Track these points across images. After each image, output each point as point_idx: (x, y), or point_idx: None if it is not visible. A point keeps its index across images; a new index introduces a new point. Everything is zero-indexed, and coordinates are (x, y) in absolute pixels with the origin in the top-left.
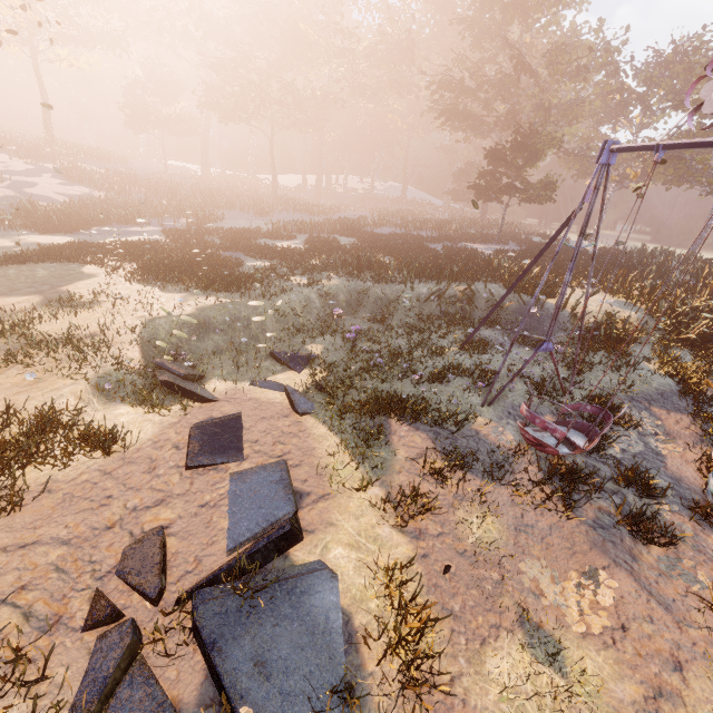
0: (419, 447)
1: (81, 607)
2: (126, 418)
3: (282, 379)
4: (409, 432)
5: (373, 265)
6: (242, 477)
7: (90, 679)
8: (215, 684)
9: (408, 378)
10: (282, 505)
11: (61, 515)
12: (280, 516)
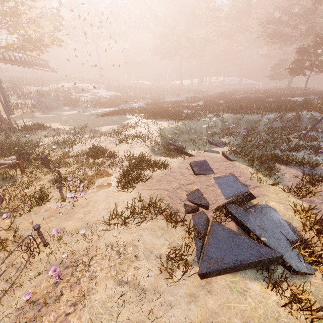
0: (295, 173)
1: (181, 207)
2: (164, 160)
3: (216, 150)
4: (287, 168)
5: (241, 108)
6: (218, 178)
7: (197, 225)
8: (245, 231)
9: (276, 150)
10: (241, 187)
11: (160, 184)
12: (242, 190)
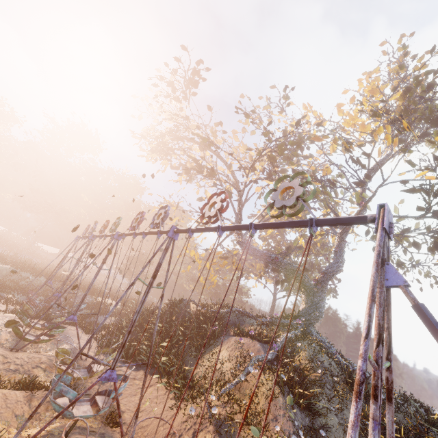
0: None
1: None
2: None
3: None
4: None
5: (35, 270)
6: None
7: None
8: None
9: None
10: None
11: None
12: None
